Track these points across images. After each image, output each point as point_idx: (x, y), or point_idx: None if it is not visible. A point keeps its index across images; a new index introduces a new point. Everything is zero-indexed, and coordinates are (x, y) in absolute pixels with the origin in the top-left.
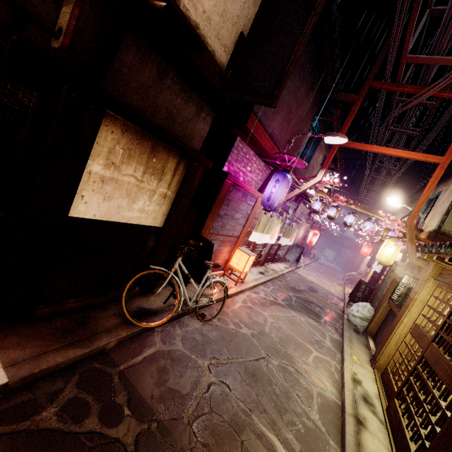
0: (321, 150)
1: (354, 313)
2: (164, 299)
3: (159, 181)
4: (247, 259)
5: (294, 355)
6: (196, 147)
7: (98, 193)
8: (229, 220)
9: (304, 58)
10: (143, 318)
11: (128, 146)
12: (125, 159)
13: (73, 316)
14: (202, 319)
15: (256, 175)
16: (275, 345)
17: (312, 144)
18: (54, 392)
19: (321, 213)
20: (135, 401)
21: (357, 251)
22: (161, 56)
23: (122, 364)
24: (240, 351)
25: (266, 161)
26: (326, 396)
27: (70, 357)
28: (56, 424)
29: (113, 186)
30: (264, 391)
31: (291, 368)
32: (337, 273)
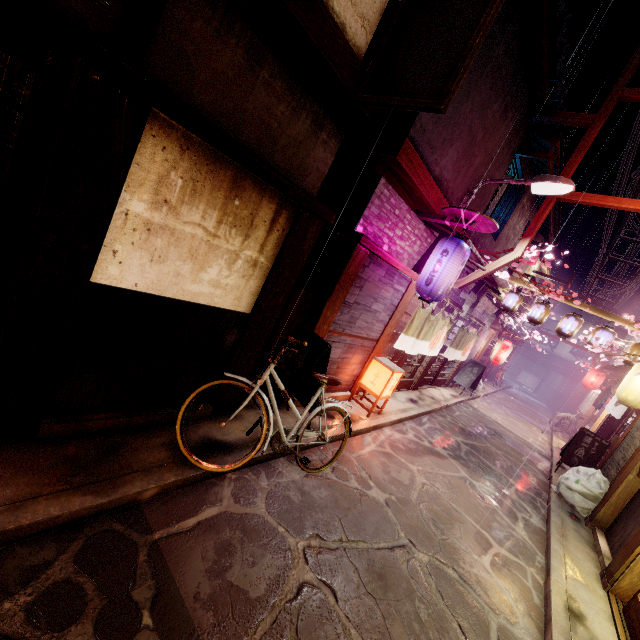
0: (523, 212)
1: (570, 483)
2: (249, 428)
3: (245, 238)
4: (389, 377)
5: (459, 548)
6: (311, 190)
7: (141, 249)
8: (362, 313)
9: (502, 51)
10: (209, 455)
11: (191, 175)
12: (186, 196)
13: (99, 441)
14: (305, 467)
15: (410, 244)
16: (425, 524)
17: (508, 201)
18: (34, 566)
19: (517, 316)
20: (165, 601)
21: (576, 379)
22: (252, 27)
23: (159, 530)
24: (363, 529)
25: (429, 223)
26: (515, 636)
27: (74, 509)
28: (20, 627)
29: (166, 239)
30: (398, 611)
31: (451, 571)
32: (539, 412)
